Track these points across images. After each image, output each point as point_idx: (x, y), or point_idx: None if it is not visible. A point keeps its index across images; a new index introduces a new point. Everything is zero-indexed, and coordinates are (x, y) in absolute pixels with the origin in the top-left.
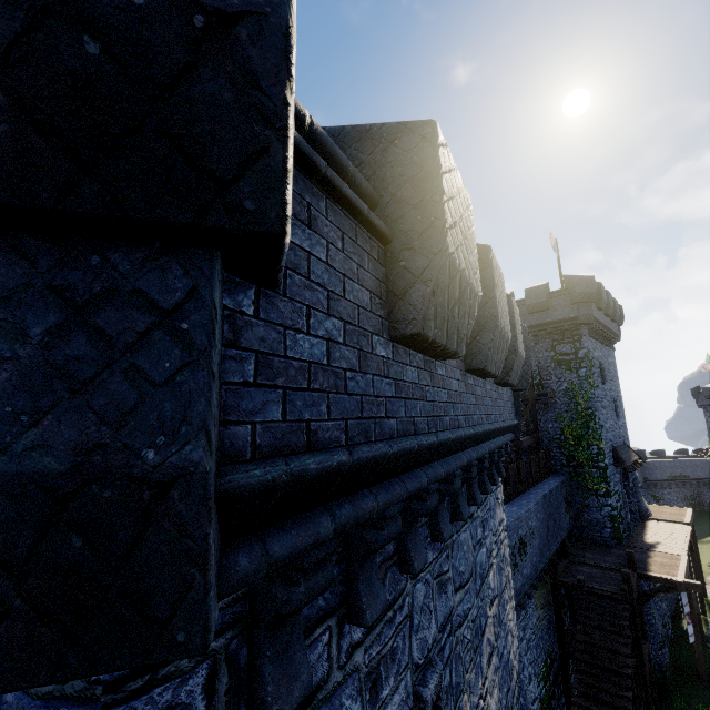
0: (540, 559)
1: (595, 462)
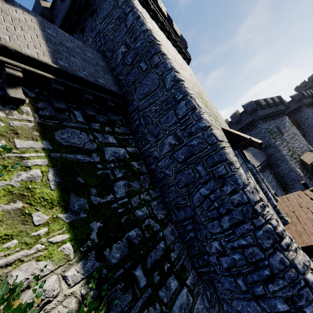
0: None
1: None
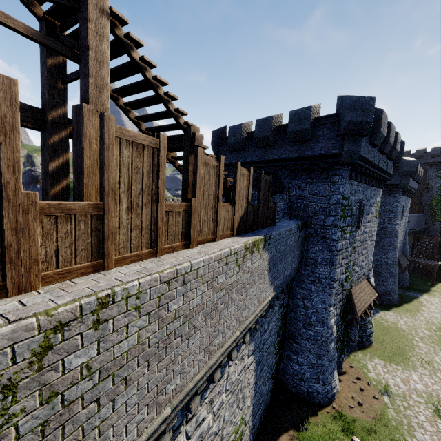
0: (412, 228)
1: (440, 211)
